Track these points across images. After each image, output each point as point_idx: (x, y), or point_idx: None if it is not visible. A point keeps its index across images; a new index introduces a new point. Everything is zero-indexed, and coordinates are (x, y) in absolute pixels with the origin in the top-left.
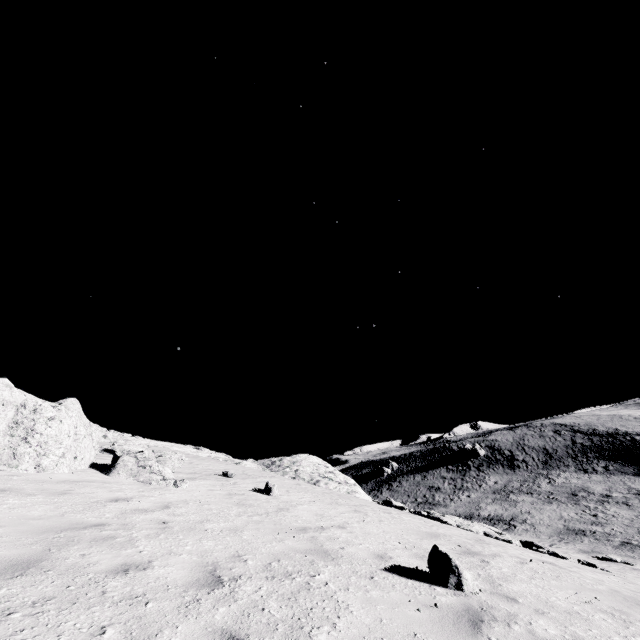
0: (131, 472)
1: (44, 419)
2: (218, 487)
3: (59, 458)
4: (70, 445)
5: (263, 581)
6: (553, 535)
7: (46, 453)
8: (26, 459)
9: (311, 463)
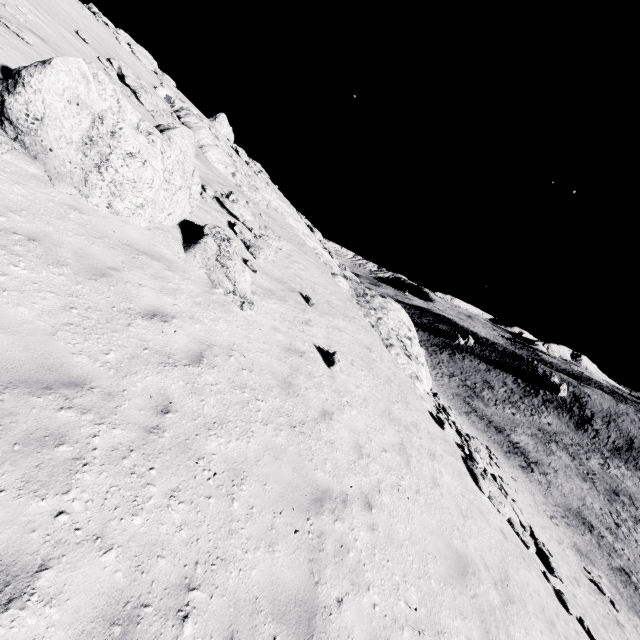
0: (207, 262)
1: (122, 152)
2: (286, 325)
3: (137, 207)
4: (151, 198)
5: None
6: (560, 507)
7: (121, 196)
8: (97, 193)
9: (397, 318)
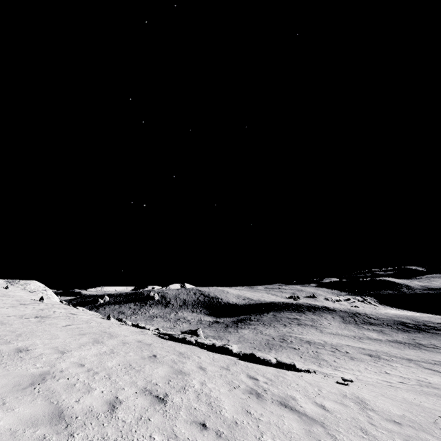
0: None
1: None
2: None
3: None
4: None
5: (2, 294)
6: None
7: None
8: None
9: (36, 285)
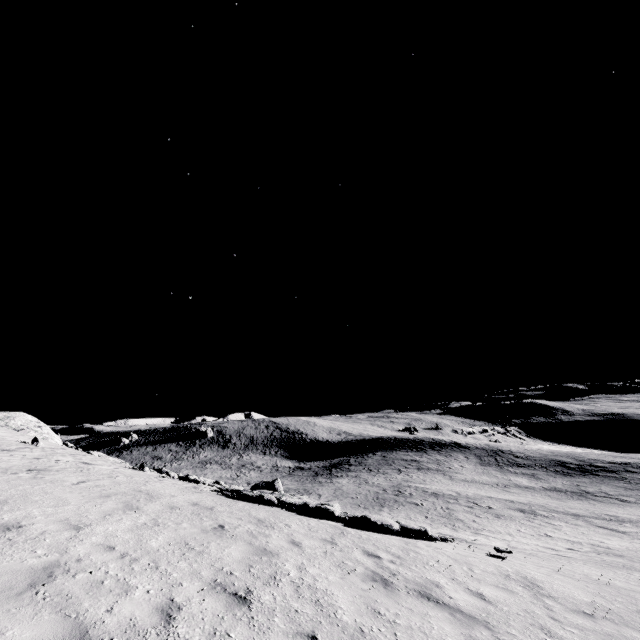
0: None
1: None
2: None
3: None
4: None
5: None
6: None
7: None
8: None
9: (25, 419)
